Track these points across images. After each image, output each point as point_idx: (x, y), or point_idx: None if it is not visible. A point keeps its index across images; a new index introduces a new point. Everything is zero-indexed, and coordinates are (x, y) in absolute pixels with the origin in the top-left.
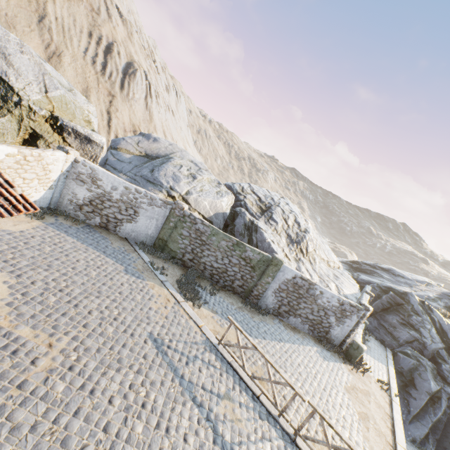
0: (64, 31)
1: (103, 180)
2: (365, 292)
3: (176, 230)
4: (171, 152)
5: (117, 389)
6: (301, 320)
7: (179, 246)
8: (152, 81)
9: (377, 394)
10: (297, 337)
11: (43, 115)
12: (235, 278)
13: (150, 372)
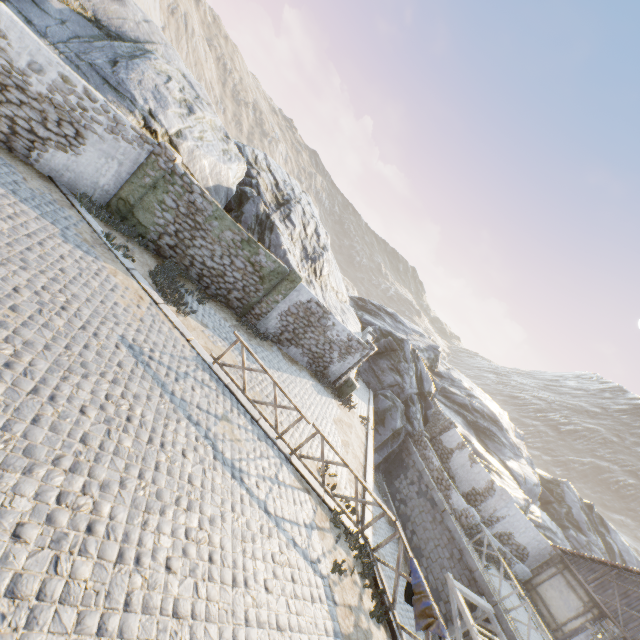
0: None
1: (8, 37)
2: (370, 332)
3: (154, 193)
4: (148, 40)
5: (88, 398)
6: (302, 351)
7: (155, 220)
8: None
9: (358, 427)
10: (295, 369)
11: None
12: (234, 287)
13: (131, 384)
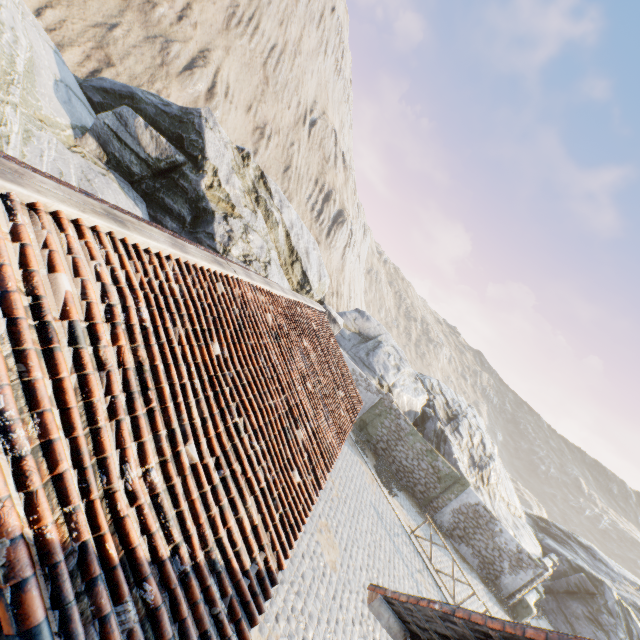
0: (299, 179)
1: None
2: (549, 556)
3: (379, 418)
4: (378, 334)
5: (366, 527)
6: (472, 551)
7: (377, 432)
8: (353, 229)
9: None
10: (466, 566)
11: (316, 299)
12: (418, 481)
13: (378, 527)
